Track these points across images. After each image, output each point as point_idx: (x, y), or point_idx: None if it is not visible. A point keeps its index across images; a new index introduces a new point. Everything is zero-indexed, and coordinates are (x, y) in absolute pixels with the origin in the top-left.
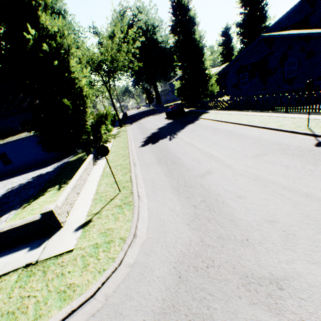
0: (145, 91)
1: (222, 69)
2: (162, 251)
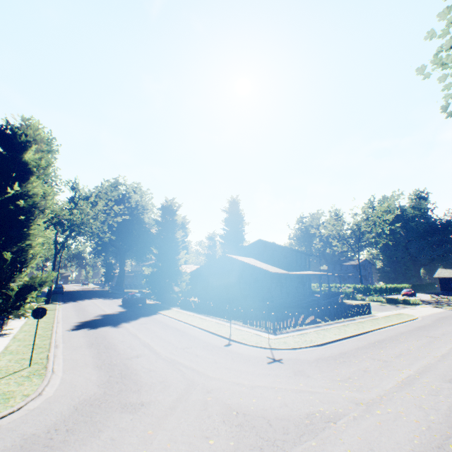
0: (107, 265)
1: (195, 270)
2: (67, 399)
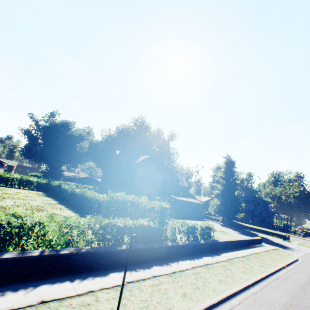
0: None
1: None
2: None
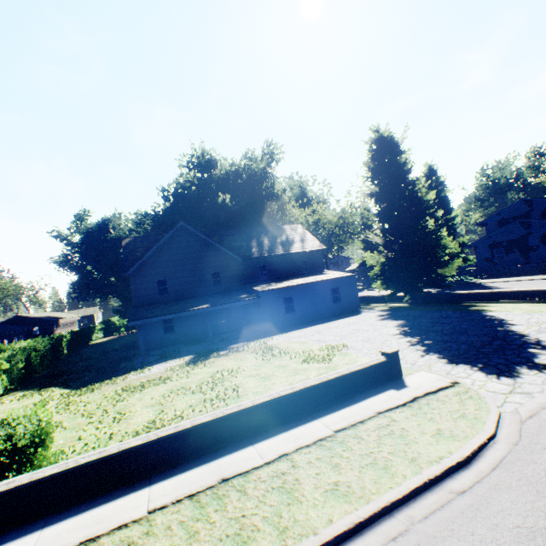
0: None
1: (471, 244)
2: None
